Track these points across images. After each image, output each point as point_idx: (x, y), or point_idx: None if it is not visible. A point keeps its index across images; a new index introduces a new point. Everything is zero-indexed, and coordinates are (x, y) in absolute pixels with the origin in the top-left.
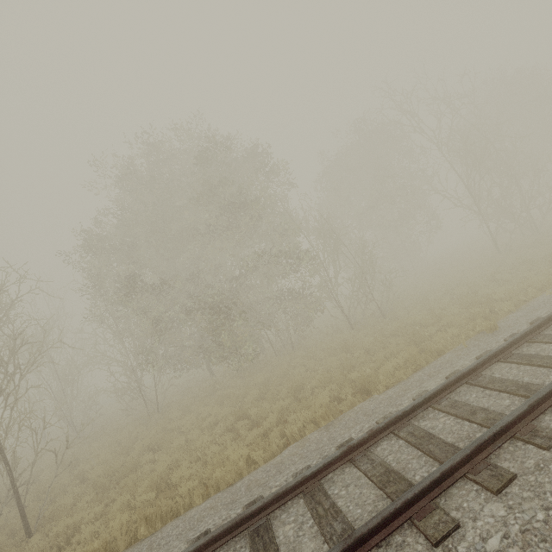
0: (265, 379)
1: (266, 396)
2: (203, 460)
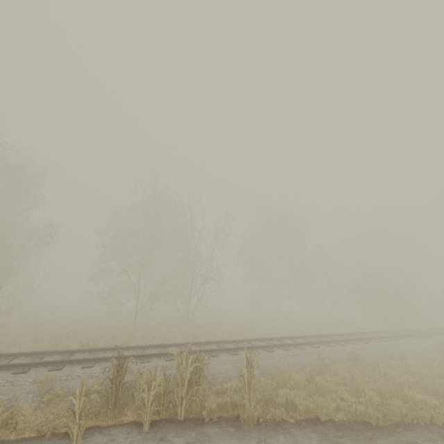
0: None
1: None
2: None
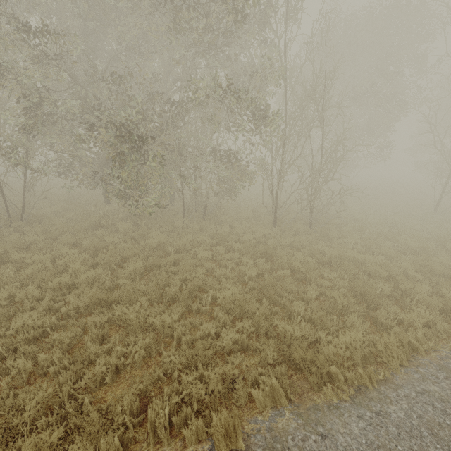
0: (160, 243)
1: (150, 284)
2: (5, 366)
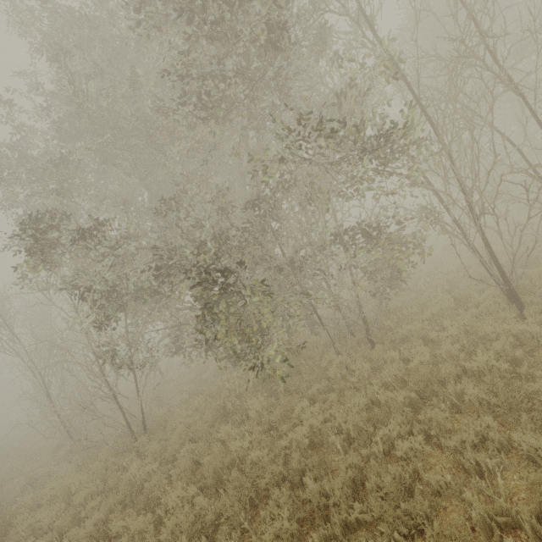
0: (313, 429)
1: None
2: None
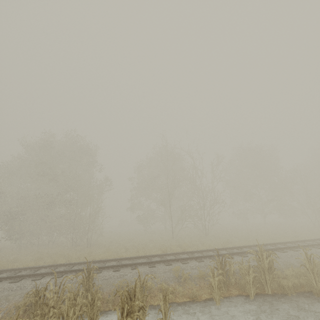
0: (9, 254)
1: None
2: None
